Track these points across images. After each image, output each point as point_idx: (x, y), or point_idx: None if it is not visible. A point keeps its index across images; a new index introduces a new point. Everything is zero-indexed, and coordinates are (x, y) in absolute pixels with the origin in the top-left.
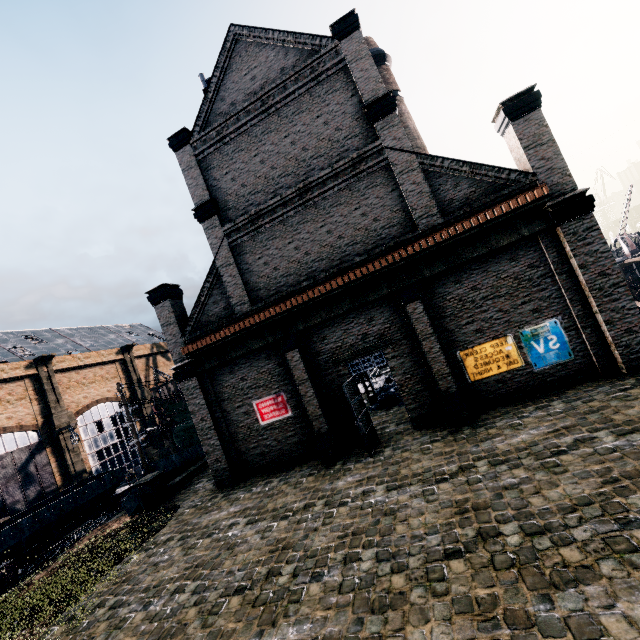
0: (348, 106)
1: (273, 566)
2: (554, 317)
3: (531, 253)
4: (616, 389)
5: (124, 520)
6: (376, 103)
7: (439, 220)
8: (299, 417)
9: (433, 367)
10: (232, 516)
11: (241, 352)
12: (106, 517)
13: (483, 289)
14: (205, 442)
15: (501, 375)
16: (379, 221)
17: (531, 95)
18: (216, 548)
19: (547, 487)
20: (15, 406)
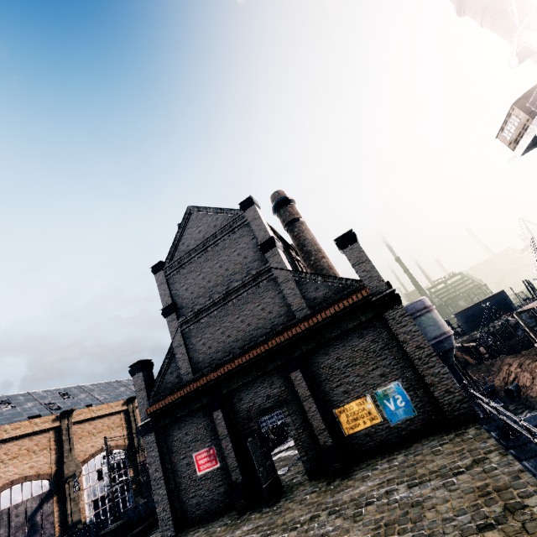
0: (251, 244)
1: None
2: (396, 380)
3: (371, 332)
4: (438, 443)
5: None
6: (265, 243)
7: (307, 312)
8: (225, 468)
9: (313, 423)
10: None
11: (185, 411)
12: None
13: (344, 359)
14: (156, 491)
15: (367, 429)
16: (272, 313)
17: (350, 235)
18: None
19: (343, 534)
20: (38, 456)
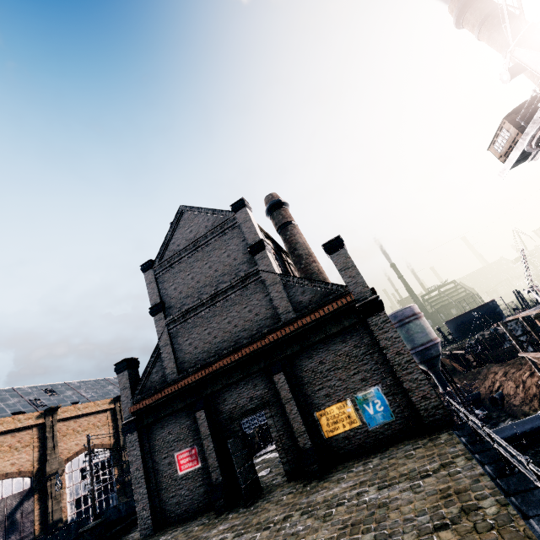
0: (241, 246)
1: None
2: (376, 385)
3: (354, 337)
4: (412, 448)
5: None
6: (254, 245)
7: (293, 315)
8: (206, 468)
9: (293, 426)
10: None
11: (169, 411)
12: None
13: (327, 363)
14: (136, 490)
15: (346, 433)
16: (259, 315)
17: (338, 241)
18: None
19: (311, 533)
20: (20, 453)
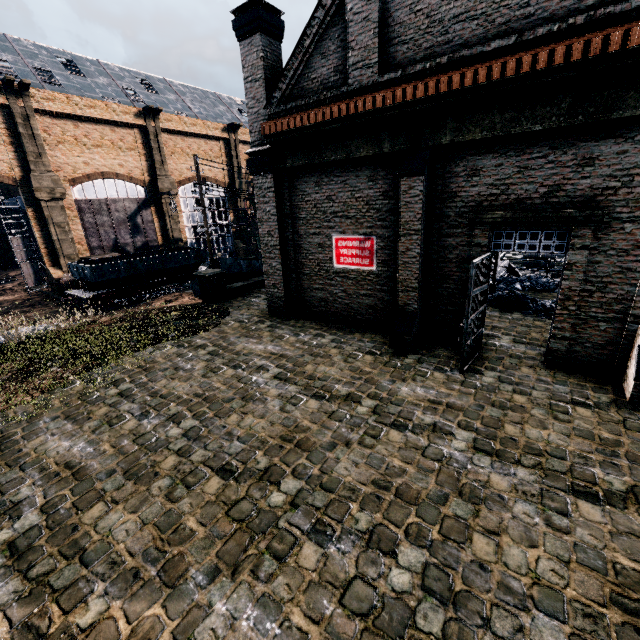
0: None
1: (275, 464)
2: None
3: None
4: None
5: (194, 298)
6: None
7: None
8: (384, 277)
9: None
10: (266, 356)
11: (338, 156)
12: (185, 287)
13: None
14: (266, 260)
15: None
16: None
17: None
18: (233, 388)
19: None
20: (126, 155)
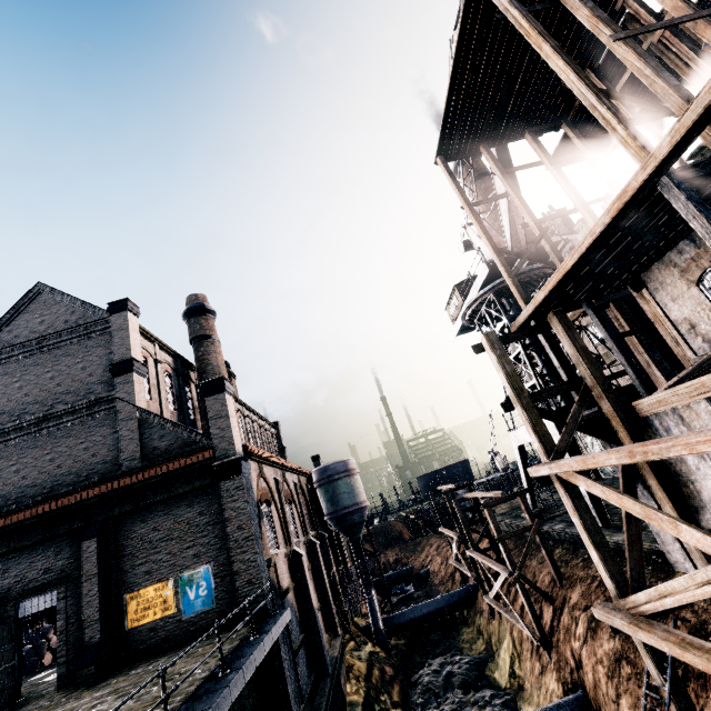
0: (104, 359)
1: None
2: (208, 563)
3: (203, 501)
4: (207, 643)
5: None
6: (121, 363)
7: (138, 464)
8: None
9: (85, 612)
10: None
11: None
12: None
13: (162, 530)
14: None
15: (155, 622)
16: (96, 456)
17: (219, 382)
18: None
19: None
20: None
